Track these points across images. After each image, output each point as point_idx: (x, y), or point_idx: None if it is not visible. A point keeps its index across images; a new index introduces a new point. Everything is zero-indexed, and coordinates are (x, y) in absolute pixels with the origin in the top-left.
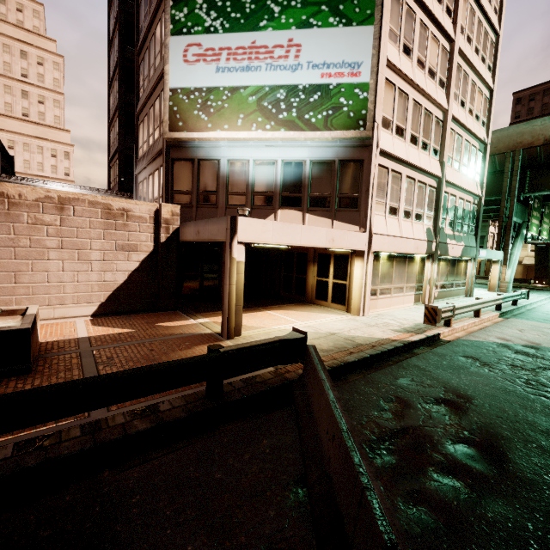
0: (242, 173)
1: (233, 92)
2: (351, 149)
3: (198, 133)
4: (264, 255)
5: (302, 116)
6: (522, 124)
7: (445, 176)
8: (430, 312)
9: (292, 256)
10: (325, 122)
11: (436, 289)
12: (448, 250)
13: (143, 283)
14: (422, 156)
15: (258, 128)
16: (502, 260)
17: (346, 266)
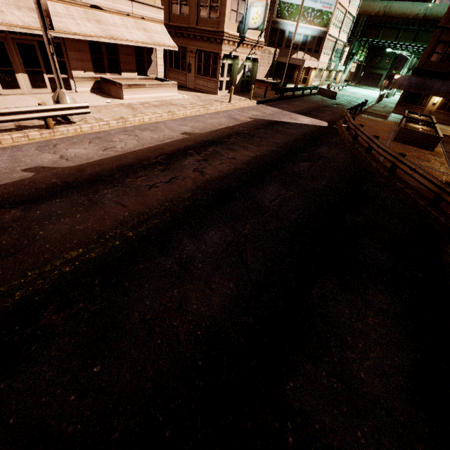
0: (291, 36)
1: (297, 6)
2: (321, 33)
3: (283, 20)
4: (278, 64)
5: (313, 20)
6: (371, 1)
7: (339, 37)
8: (328, 86)
9: (289, 66)
10: (318, 24)
11: (324, 81)
12: (331, 67)
13: (268, 74)
14: (335, 31)
15: (301, 22)
16: (343, 71)
17: (309, 72)
